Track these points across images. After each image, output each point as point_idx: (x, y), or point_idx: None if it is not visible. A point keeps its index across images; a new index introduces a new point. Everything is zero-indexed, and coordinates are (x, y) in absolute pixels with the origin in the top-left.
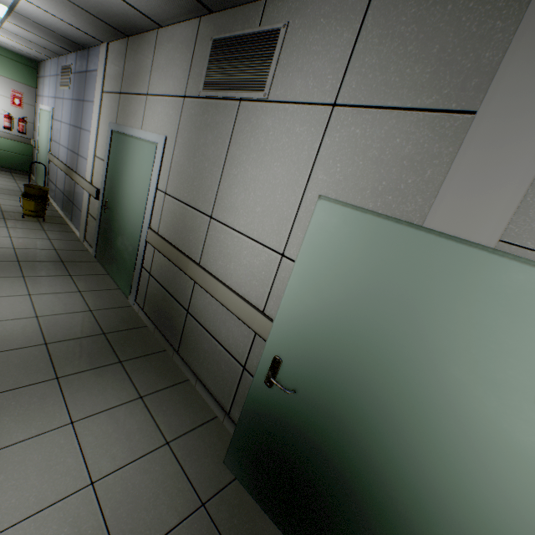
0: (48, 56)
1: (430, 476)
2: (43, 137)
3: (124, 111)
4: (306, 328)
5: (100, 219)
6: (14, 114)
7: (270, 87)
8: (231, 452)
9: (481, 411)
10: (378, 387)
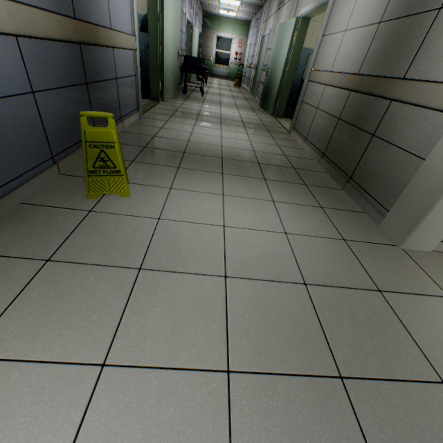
0: (252, 17)
1: (277, 70)
2: (246, 59)
3: (265, 27)
4: (271, 57)
5: (254, 76)
6: (238, 52)
7: (285, 1)
8: (260, 102)
9: (282, 51)
10: (276, 59)
